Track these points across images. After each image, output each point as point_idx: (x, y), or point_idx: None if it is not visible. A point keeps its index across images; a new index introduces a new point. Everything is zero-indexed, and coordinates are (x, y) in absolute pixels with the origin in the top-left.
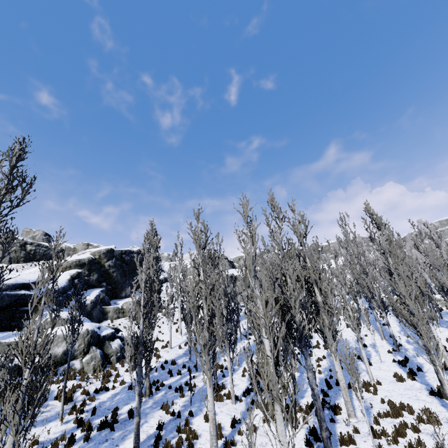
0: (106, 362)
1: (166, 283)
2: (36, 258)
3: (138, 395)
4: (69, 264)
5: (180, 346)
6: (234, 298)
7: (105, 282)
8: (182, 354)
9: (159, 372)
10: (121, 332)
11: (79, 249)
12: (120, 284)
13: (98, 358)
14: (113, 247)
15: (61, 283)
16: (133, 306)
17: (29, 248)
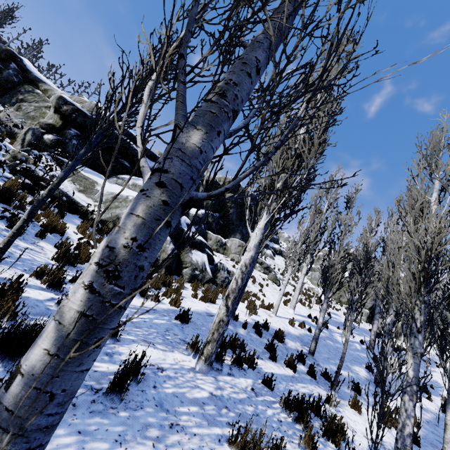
0: (175, 271)
1: (279, 256)
2: None
3: (102, 272)
4: None
5: (293, 321)
6: (370, 318)
7: (219, 213)
8: (294, 335)
9: (248, 332)
10: (213, 255)
11: None
12: (233, 225)
13: (166, 253)
14: (241, 183)
15: None
16: (237, 248)
17: None
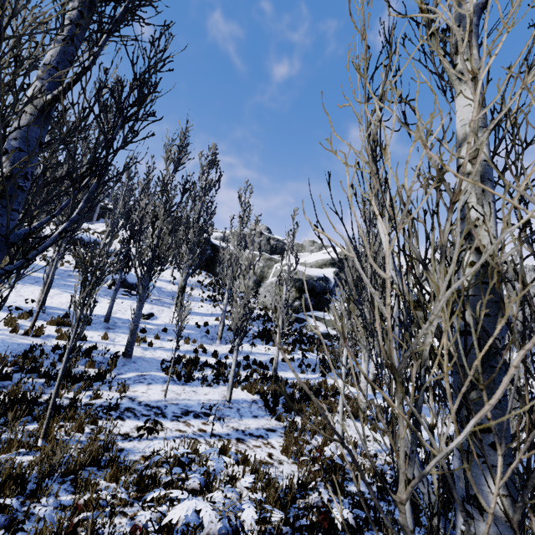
0: None
1: None
2: (276, 252)
3: None
4: (324, 262)
5: None
6: None
7: None
8: None
9: None
10: None
11: (306, 246)
12: None
13: None
14: None
15: (331, 279)
16: None
17: (272, 242)
